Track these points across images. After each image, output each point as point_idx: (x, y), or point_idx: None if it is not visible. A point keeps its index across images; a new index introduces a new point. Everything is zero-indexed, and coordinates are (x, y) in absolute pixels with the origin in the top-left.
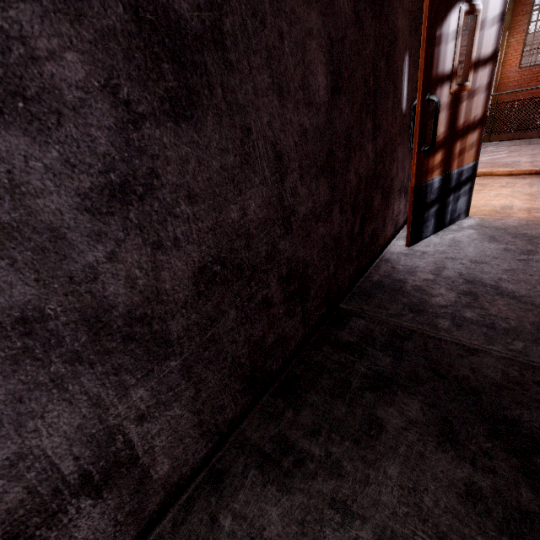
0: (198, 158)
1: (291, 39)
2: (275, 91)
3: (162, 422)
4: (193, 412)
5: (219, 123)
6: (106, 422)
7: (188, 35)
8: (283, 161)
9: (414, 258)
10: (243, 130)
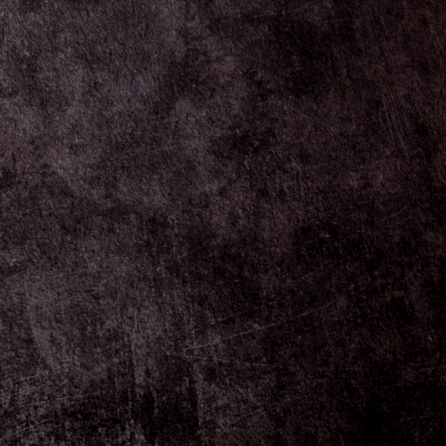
0: (315, 124)
1: (438, 22)
2: (415, 68)
3: (231, 396)
4: (270, 413)
5: (341, 96)
6: (180, 351)
7: (317, 36)
8: (428, 135)
9: None
10: (370, 102)
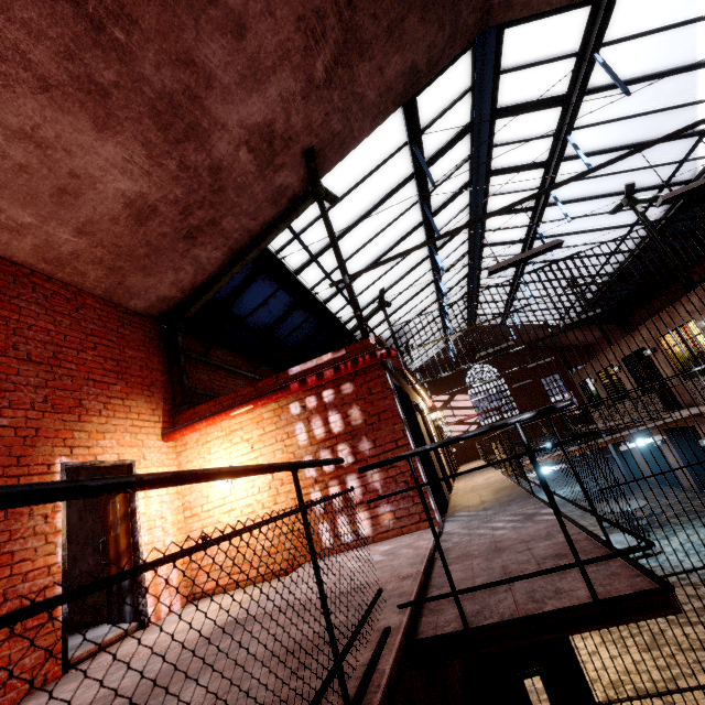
0: None
1: None
2: None
3: None
4: None
5: None
6: None
7: None
8: None
9: (91, 630)
10: None
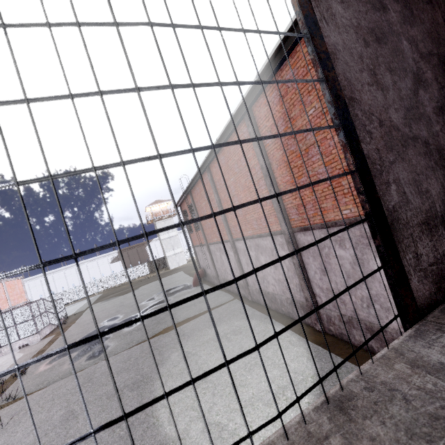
0: None
1: None
2: None
3: None
4: None
5: None
6: None
7: None
8: None
9: None
10: None
